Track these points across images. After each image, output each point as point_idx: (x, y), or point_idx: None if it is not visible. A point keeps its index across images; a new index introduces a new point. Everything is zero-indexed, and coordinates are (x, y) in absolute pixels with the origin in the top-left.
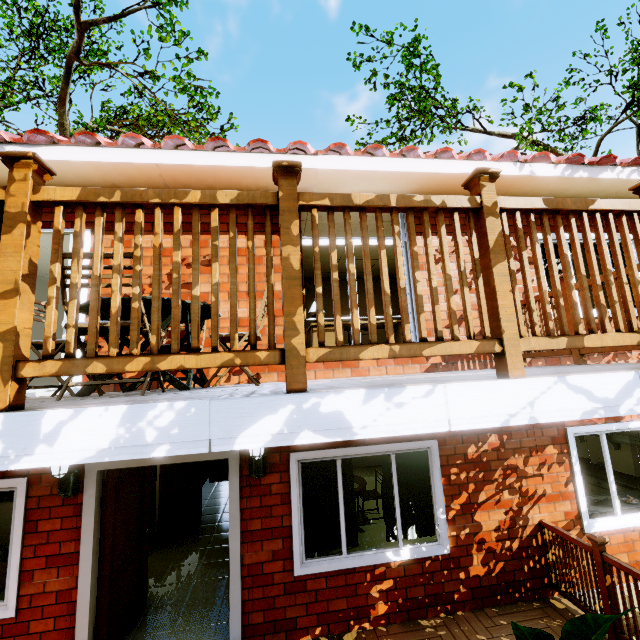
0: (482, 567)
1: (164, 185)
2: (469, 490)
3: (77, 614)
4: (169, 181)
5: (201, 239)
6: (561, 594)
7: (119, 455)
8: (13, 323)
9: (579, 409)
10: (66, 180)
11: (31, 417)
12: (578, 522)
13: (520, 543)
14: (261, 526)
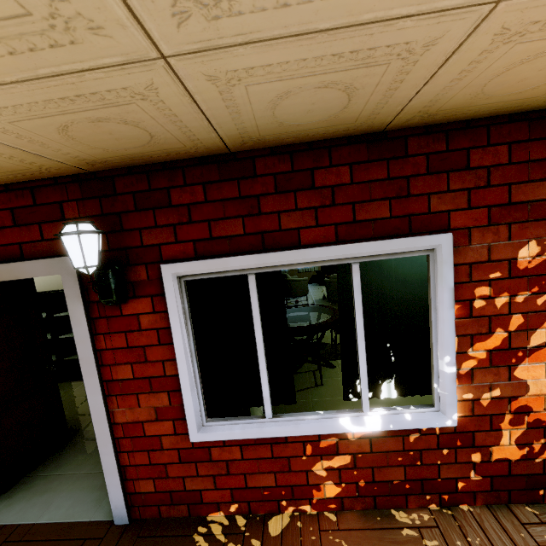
0: (517, 448)
1: None
2: (510, 326)
3: None
4: None
5: None
6: None
7: None
8: None
9: None
10: None
11: None
12: None
13: None
14: (132, 374)
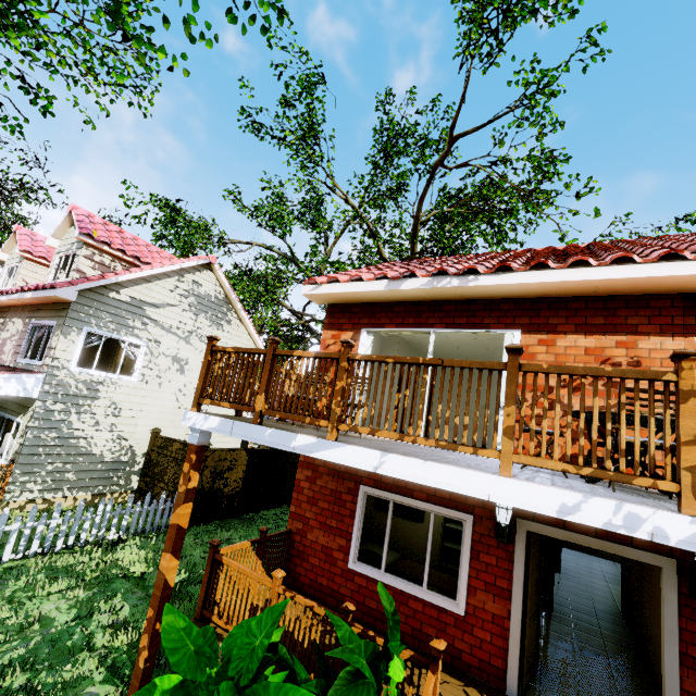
0: None
1: (592, 292)
2: None
3: (509, 640)
4: (600, 289)
5: (627, 340)
6: None
7: None
8: (695, 462)
9: None
10: (507, 293)
11: None
12: None
13: None
14: None
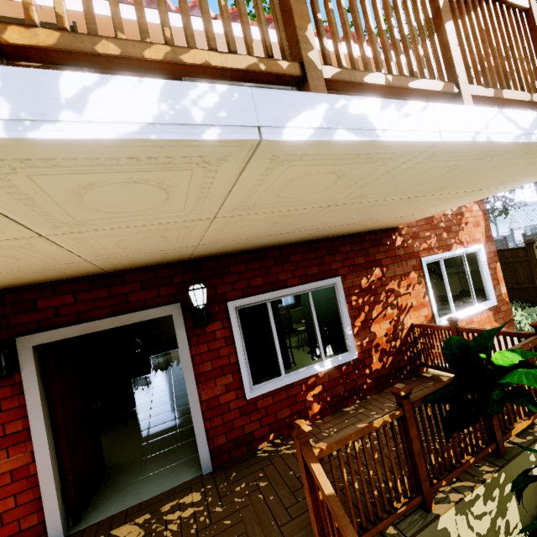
0: (379, 363)
1: None
2: (365, 311)
3: (40, 485)
4: None
5: None
6: (429, 367)
7: (167, 134)
8: None
9: (512, 134)
10: None
11: (41, 76)
12: (433, 321)
13: (401, 341)
14: (212, 367)
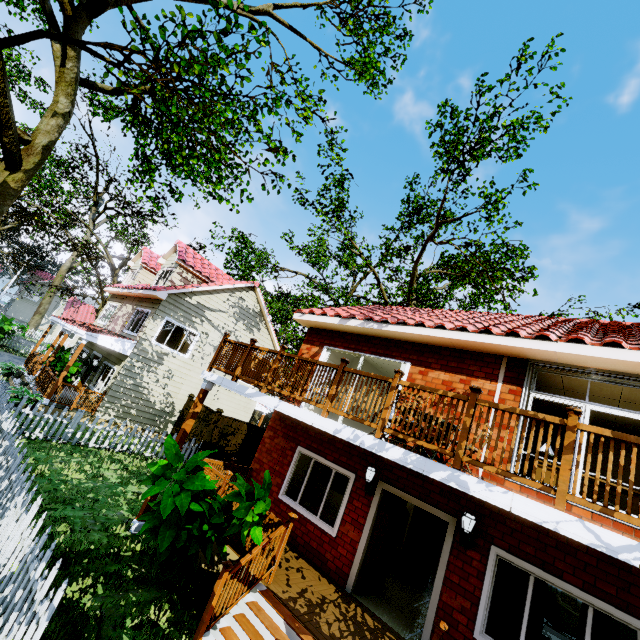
0: None
1: (452, 345)
2: None
3: (356, 556)
4: (455, 344)
5: (466, 379)
6: None
7: (400, 462)
8: (386, 416)
9: (588, 540)
10: (407, 338)
11: (384, 443)
12: None
13: None
14: (458, 582)
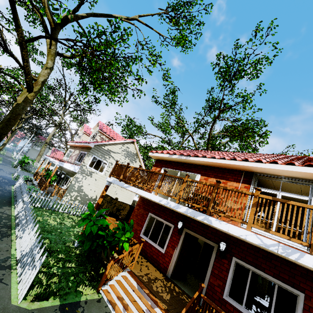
0: None
1: (219, 166)
2: None
3: (172, 261)
4: (220, 165)
5: (225, 181)
6: None
7: (185, 213)
8: (180, 194)
9: (258, 242)
10: (199, 163)
11: (179, 205)
12: None
13: None
14: (217, 273)
